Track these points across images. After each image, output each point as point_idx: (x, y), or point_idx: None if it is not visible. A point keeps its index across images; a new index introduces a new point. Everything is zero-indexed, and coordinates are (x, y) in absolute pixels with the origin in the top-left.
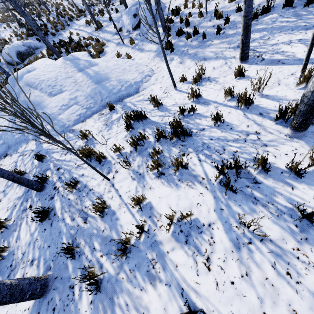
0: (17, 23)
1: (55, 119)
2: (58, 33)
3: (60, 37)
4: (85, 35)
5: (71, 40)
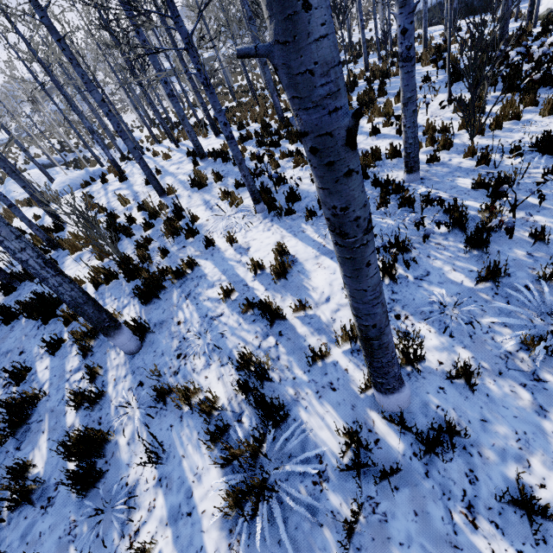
0: (58, 141)
1: (16, 198)
2: (85, 151)
3: (85, 154)
4: (98, 154)
5: (85, 157)
